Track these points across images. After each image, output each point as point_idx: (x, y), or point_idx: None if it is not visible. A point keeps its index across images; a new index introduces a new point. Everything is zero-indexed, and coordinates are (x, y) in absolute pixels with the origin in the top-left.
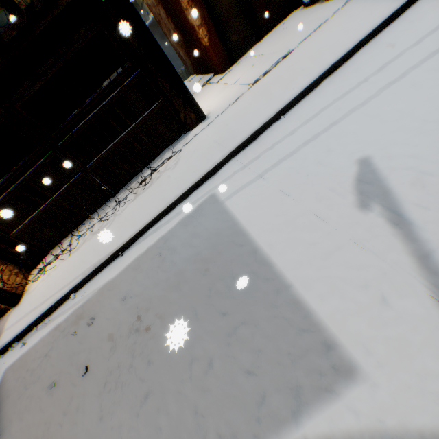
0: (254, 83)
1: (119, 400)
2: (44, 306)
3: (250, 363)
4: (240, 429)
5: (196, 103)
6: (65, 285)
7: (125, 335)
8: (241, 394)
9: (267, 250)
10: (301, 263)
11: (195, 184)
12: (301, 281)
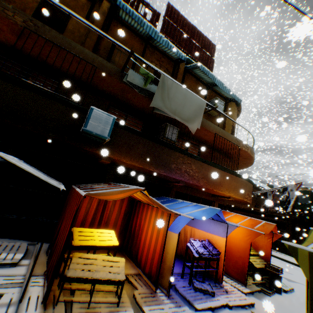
0: None
1: None
2: None
3: None
4: None
5: None
6: None
7: None
8: None
9: None
10: None
11: None
12: None
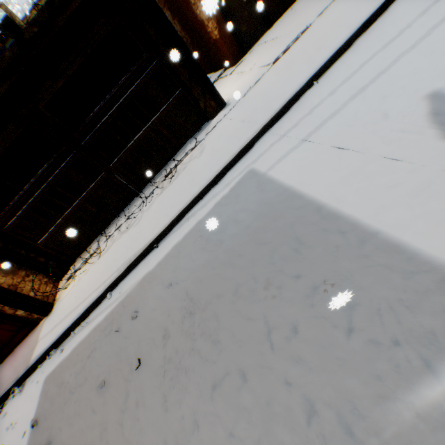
0: (274, 62)
1: (185, 387)
2: (80, 309)
3: (347, 320)
4: (356, 392)
5: (215, 90)
6: (99, 285)
7: (178, 320)
8: (345, 354)
9: (335, 205)
10: (384, 207)
11: (229, 164)
12: (391, 224)
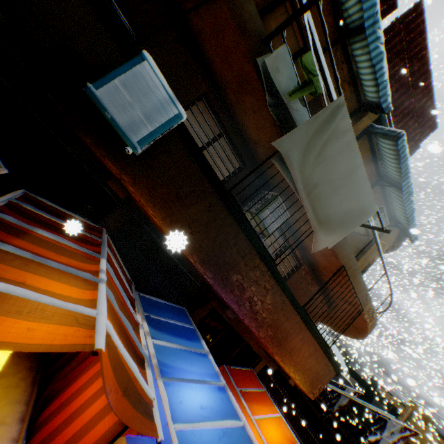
0: None
1: None
2: None
3: None
4: None
5: None
6: None
7: None
8: None
9: None
10: None
11: None
12: None
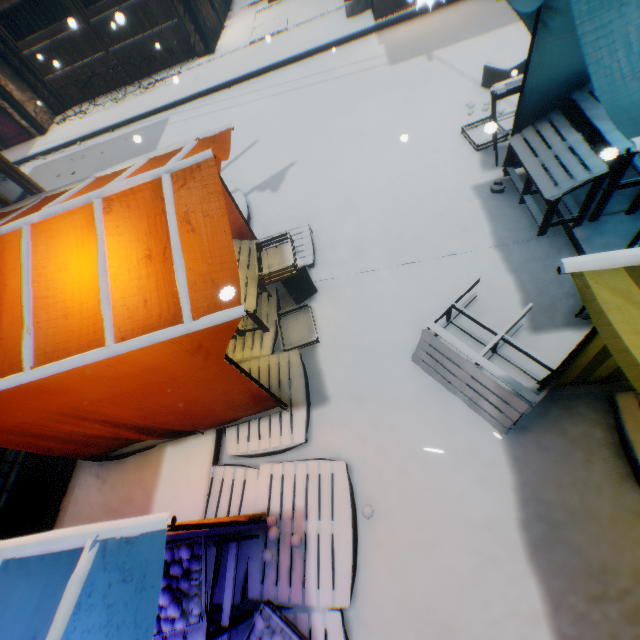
0: (250, 44)
1: None
2: (62, 142)
3: None
4: None
5: (205, 37)
6: (76, 134)
7: (95, 165)
8: None
9: None
10: None
11: (166, 107)
12: None
